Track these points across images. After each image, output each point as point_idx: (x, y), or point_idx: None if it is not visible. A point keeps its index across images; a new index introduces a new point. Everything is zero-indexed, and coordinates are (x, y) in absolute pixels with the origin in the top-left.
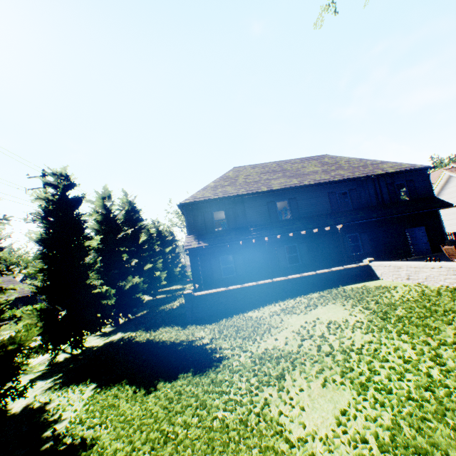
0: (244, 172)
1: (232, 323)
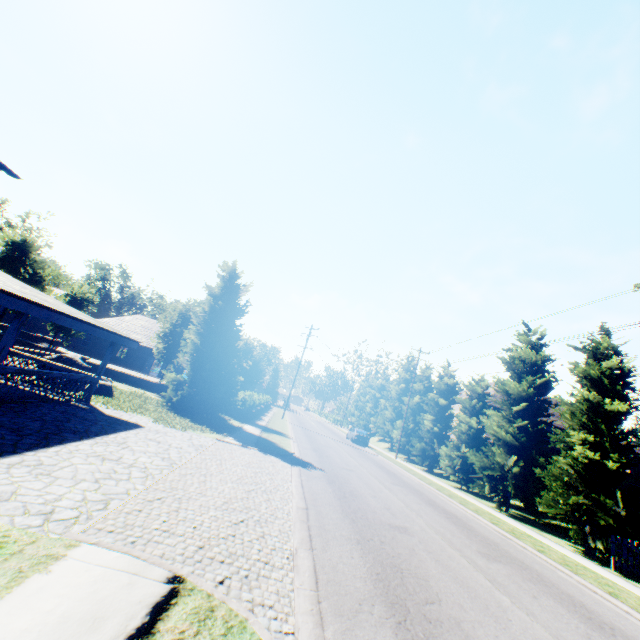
0: None
1: None
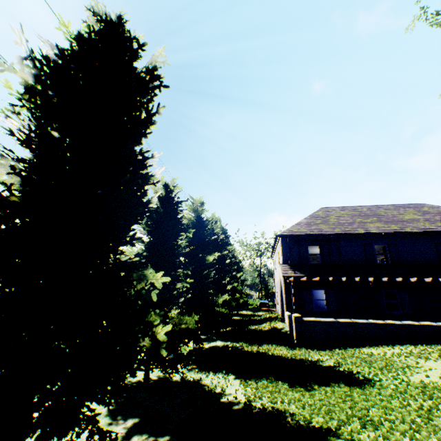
0: (333, 212)
1: (351, 354)
